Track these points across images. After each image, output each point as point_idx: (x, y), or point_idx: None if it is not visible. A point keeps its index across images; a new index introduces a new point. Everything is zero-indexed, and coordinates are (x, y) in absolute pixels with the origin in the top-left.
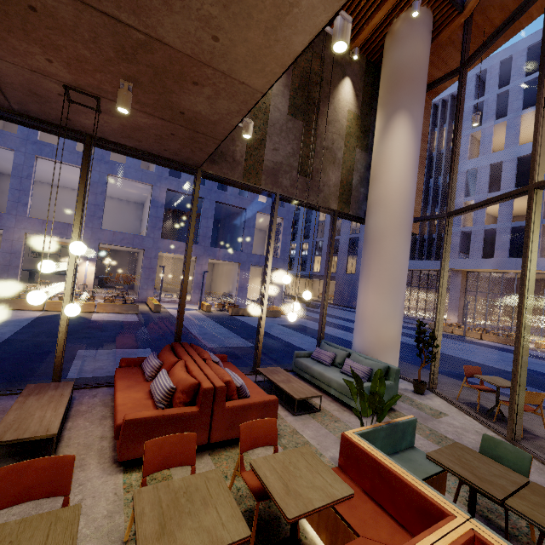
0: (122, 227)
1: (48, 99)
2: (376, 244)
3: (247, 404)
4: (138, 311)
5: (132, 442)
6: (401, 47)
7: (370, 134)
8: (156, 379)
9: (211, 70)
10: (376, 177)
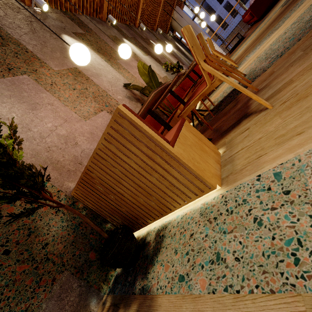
0: None
1: None
2: None
3: None
4: None
5: None
6: (184, 21)
7: (189, 53)
8: None
9: None
10: None
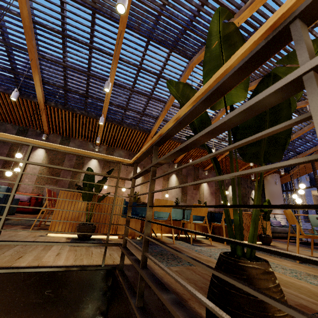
0: None
1: None
2: None
3: None
4: None
5: None
6: (271, 185)
7: None
8: None
9: None
10: None
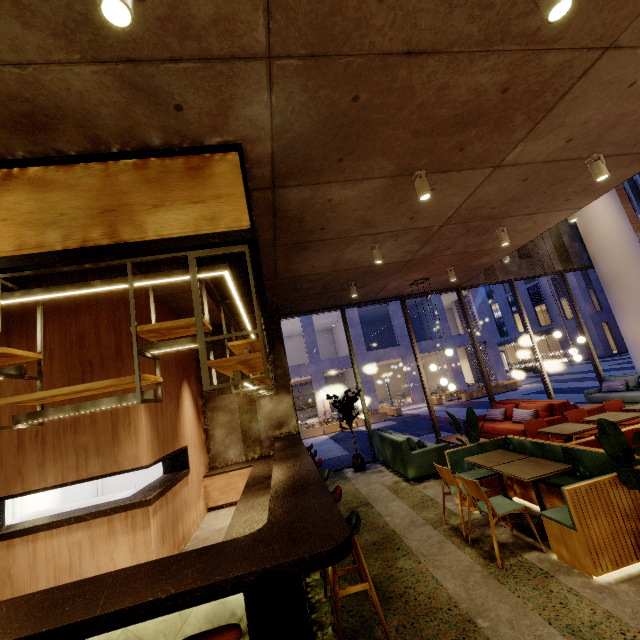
0: (321, 355)
1: (398, 288)
2: (617, 283)
3: (586, 410)
4: (387, 417)
5: (536, 435)
6: None
7: None
8: (516, 413)
9: (500, 248)
10: (588, 234)
